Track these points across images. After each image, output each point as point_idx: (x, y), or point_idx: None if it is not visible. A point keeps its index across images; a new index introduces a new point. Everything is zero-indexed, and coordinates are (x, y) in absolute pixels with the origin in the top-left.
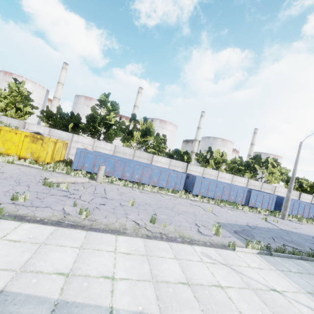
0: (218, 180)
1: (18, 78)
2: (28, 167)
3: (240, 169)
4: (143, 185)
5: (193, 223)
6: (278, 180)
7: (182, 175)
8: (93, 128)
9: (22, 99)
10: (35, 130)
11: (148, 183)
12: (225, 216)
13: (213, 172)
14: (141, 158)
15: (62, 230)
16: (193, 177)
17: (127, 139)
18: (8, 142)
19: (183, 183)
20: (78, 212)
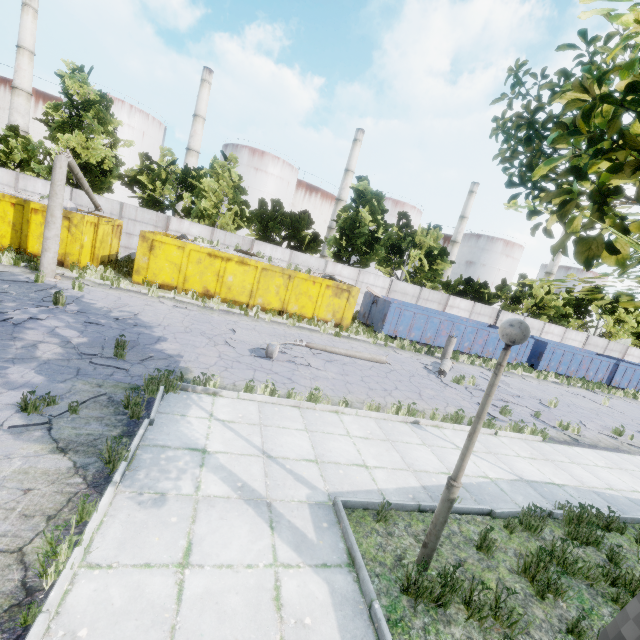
0: (542, 336)
1: (116, 105)
2: (358, 341)
3: (566, 314)
4: (485, 360)
5: (632, 430)
6: (627, 333)
7: (528, 342)
8: (349, 246)
9: (233, 192)
10: (315, 270)
11: (480, 354)
12: (626, 412)
13: (536, 324)
14: (429, 302)
15: (598, 452)
16: (537, 343)
17: (395, 263)
18: (303, 297)
19: (528, 354)
20: (564, 427)
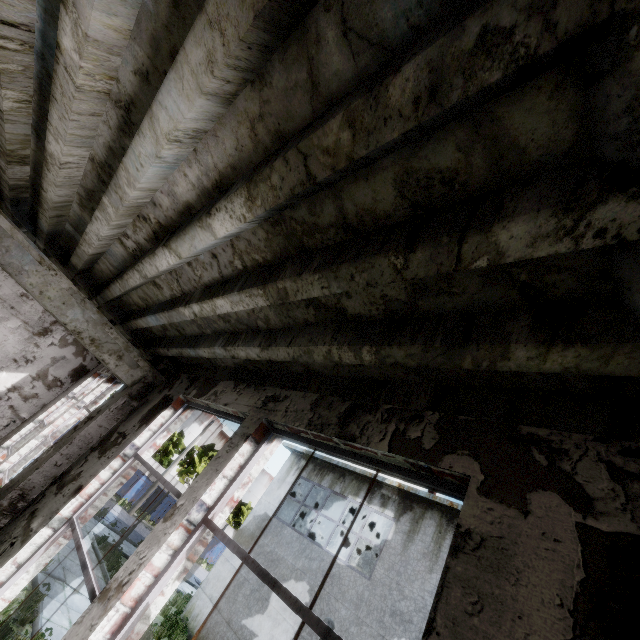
0: None
1: None
2: None
3: (169, 451)
4: None
5: None
6: None
7: None
8: None
9: None
10: None
11: None
12: None
13: None
14: None
15: None
16: None
17: None
18: None
19: None
20: None
